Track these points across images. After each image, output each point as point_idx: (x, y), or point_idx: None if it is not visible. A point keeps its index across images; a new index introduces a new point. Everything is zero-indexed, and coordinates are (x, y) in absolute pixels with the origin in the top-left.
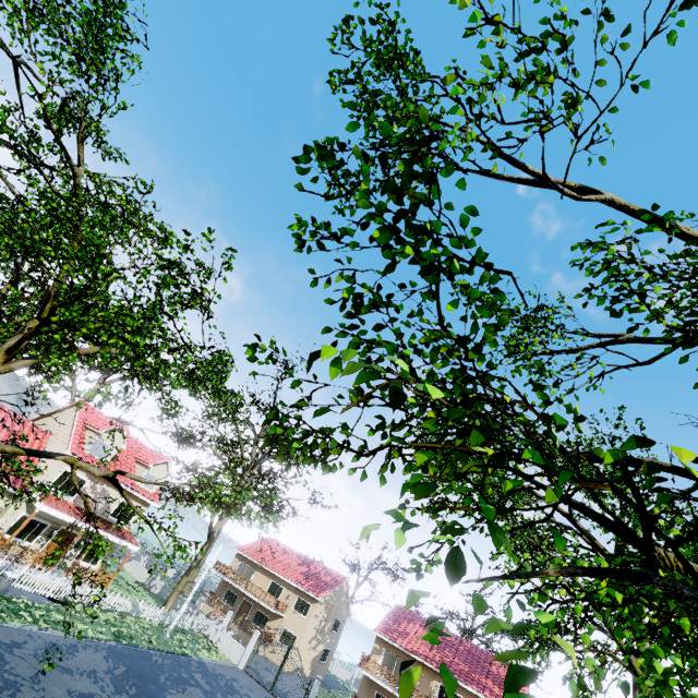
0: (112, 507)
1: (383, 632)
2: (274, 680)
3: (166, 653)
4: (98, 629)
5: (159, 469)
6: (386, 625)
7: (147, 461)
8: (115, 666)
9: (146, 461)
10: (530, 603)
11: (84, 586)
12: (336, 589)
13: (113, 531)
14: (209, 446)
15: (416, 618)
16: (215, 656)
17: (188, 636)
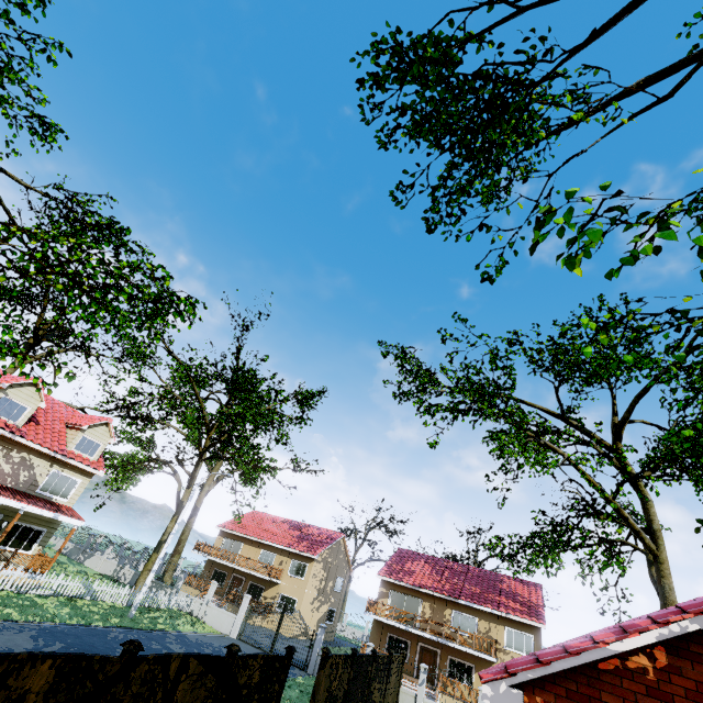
0: (41, 480)
1: (387, 574)
2: (273, 640)
3: (131, 630)
4: (29, 612)
5: (98, 432)
6: (390, 568)
7: (80, 424)
8: (46, 645)
9: (79, 424)
10: (609, 275)
11: (7, 569)
12: (333, 546)
13: (45, 505)
14: (172, 426)
15: (419, 557)
16: (201, 629)
17: (164, 614)
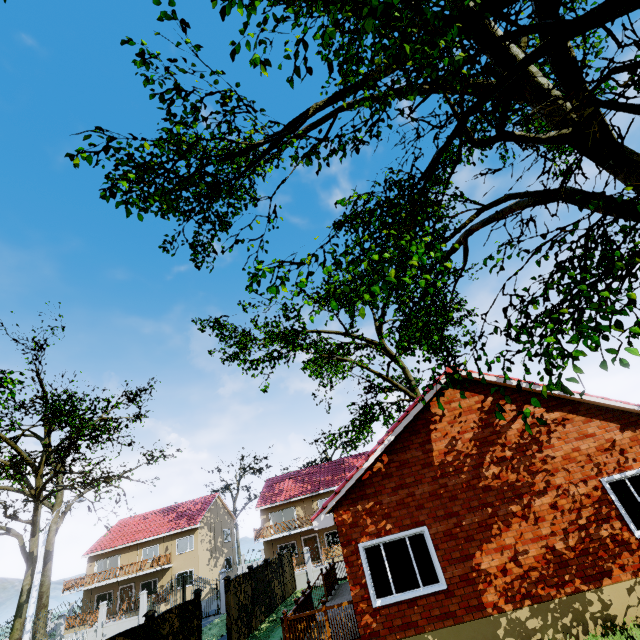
0: None
1: (263, 503)
2: None
3: None
4: None
5: None
6: (264, 498)
7: None
8: None
9: None
10: None
11: None
12: (211, 508)
13: None
14: None
15: (284, 477)
16: None
17: None
